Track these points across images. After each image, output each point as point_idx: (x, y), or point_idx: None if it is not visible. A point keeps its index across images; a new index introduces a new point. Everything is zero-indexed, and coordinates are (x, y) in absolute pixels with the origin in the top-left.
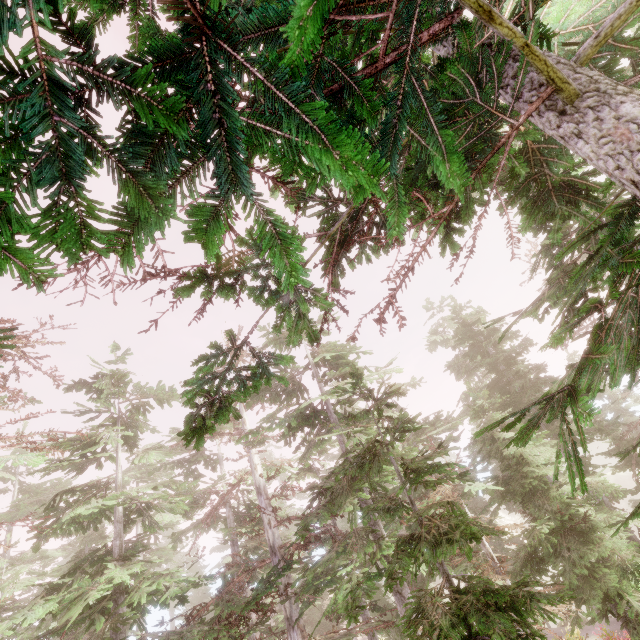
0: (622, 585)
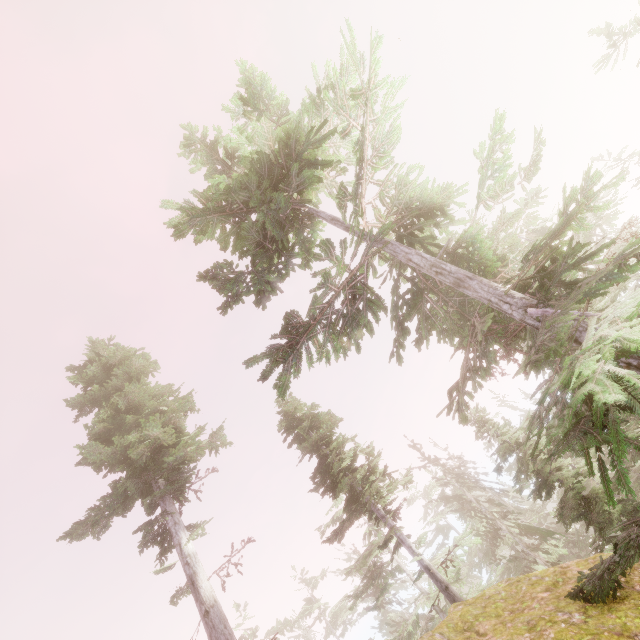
0: None
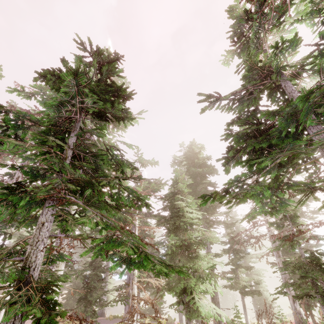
0: (195, 287)
